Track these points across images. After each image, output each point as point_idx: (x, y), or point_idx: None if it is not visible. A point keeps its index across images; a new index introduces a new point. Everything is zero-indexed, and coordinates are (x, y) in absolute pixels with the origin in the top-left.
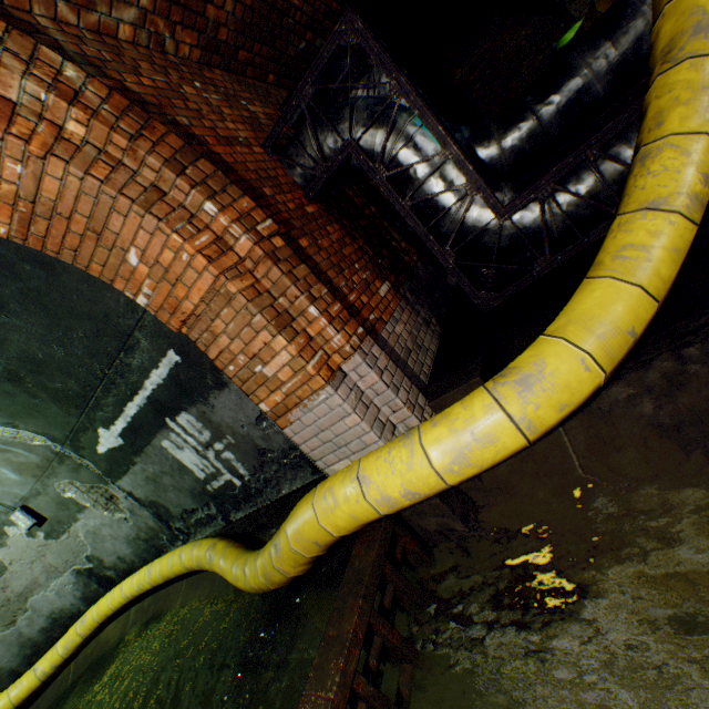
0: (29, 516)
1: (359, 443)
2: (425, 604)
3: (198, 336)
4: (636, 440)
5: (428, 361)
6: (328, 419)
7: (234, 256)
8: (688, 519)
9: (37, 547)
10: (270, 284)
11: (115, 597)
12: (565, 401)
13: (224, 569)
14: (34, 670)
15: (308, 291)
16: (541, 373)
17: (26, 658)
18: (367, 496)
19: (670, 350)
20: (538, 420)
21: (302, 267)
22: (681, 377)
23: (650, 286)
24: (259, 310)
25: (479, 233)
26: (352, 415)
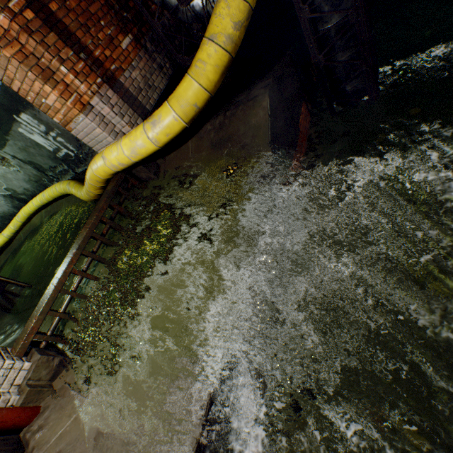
0: None
1: (107, 142)
2: (139, 202)
3: (2, 78)
4: (206, 148)
5: (155, 96)
6: (89, 129)
7: (0, 29)
8: (204, 176)
9: None
10: (33, 49)
11: (31, 206)
12: (169, 133)
13: (75, 193)
14: (3, 235)
15: (58, 56)
16: (160, 120)
17: None
18: (106, 164)
19: (225, 112)
20: (159, 140)
21: (52, 35)
22: (223, 125)
23: (205, 84)
24: (29, 69)
25: (175, 11)
26: (98, 129)
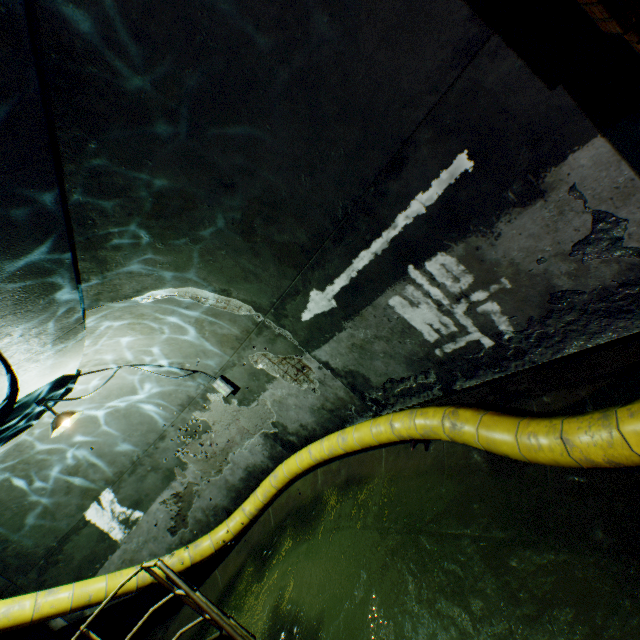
0: (227, 385)
1: None
2: None
3: None
4: None
5: None
6: None
7: None
8: None
9: (231, 412)
10: None
11: (303, 459)
12: None
13: (490, 439)
14: (242, 510)
15: None
16: None
17: (232, 499)
18: None
19: None
20: None
21: None
22: None
23: None
24: None
25: None
26: None
